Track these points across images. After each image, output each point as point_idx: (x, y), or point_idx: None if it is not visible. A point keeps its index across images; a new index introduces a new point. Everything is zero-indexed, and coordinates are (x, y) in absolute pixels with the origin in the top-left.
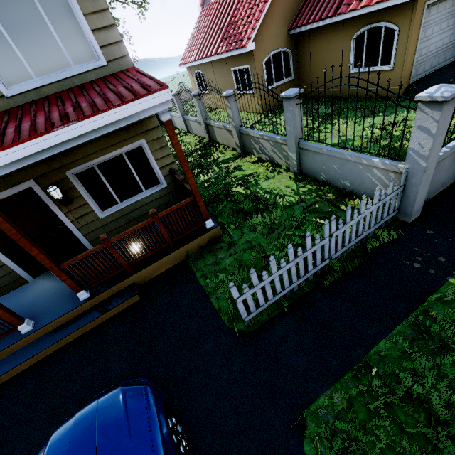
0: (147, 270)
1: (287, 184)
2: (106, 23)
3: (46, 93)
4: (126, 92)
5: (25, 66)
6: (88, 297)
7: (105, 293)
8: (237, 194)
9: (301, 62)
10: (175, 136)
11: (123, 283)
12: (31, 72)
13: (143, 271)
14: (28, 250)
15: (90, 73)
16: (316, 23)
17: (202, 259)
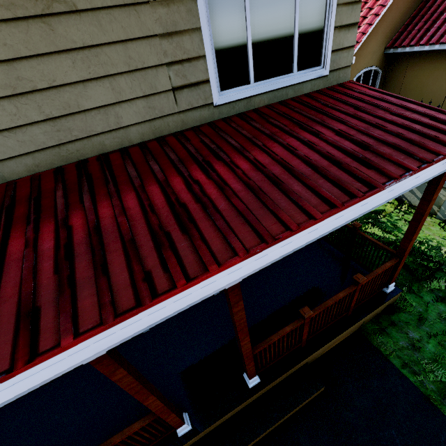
0: (324, 347)
1: (444, 235)
2: (351, 19)
3: (255, 104)
4: (418, 126)
5: (249, 65)
6: (258, 383)
7: (279, 378)
8: (378, 238)
9: (388, 83)
10: (438, 190)
11: (298, 364)
12: (251, 74)
13: (320, 349)
14: (240, 340)
15: (307, 84)
16: (428, 46)
17: (386, 336)
